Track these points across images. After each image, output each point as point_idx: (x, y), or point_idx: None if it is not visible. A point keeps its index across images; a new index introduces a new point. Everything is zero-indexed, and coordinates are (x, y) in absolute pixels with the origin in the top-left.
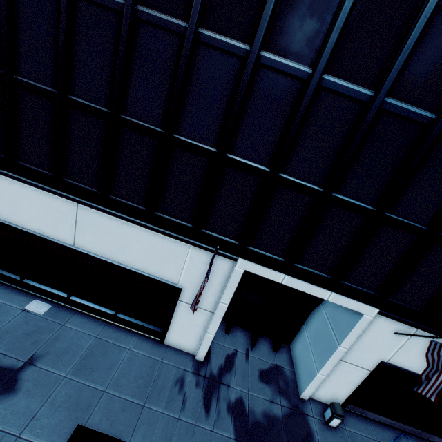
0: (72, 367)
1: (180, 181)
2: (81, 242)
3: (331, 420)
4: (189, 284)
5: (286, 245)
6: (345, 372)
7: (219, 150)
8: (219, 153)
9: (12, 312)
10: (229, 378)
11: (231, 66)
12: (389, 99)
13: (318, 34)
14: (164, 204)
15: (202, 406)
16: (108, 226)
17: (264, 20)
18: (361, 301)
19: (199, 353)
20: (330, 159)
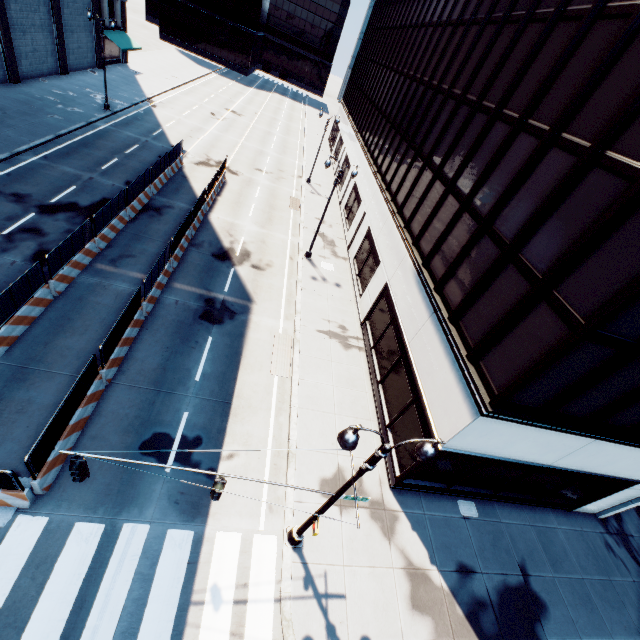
0: (548, 565)
1: None
2: (562, 462)
3: None
4: None
5: None
6: None
7: None
8: None
9: (460, 524)
10: (626, 527)
11: None
12: None
13: None
14: None
15: (634, 563)
16: (612, 451)
17: None
18: None
19: (606, 514)
20: None
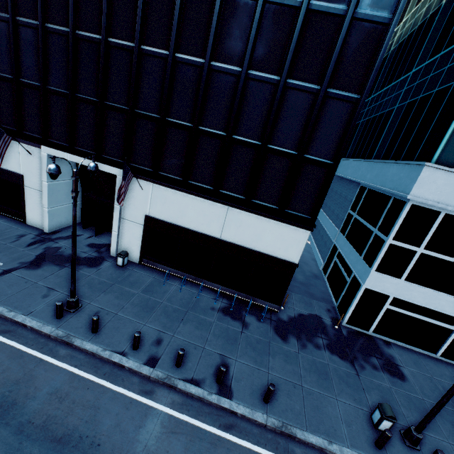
0: None
1: (4, 101)
2: None
3: (117, 259)
4: (26, 172)
5: (66, 134)
6: (130, 229)
7: (13, 76)
8: (14, 78)
9: None
10: (62, 241)
11: (6, 28)
12: (79, 32)
13: (36, 4)
14: (0, 118)
15: (27, 244)
16: None
17: (10, 1)
18: (113, 166)
19: (44, 226)
20: (66, 73)
